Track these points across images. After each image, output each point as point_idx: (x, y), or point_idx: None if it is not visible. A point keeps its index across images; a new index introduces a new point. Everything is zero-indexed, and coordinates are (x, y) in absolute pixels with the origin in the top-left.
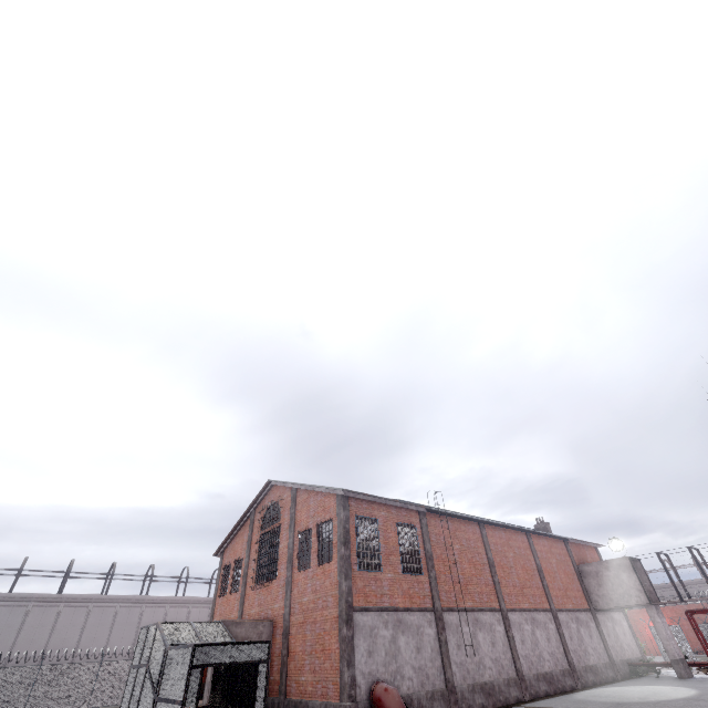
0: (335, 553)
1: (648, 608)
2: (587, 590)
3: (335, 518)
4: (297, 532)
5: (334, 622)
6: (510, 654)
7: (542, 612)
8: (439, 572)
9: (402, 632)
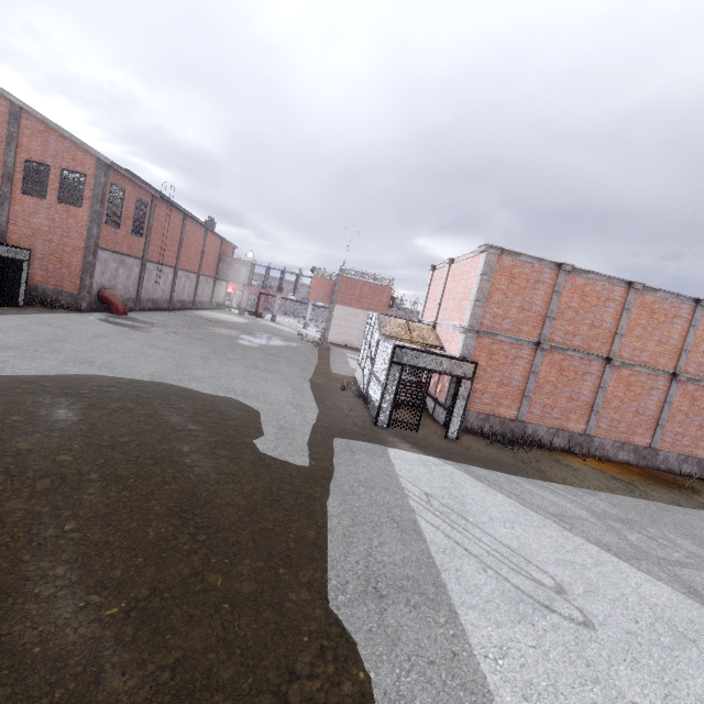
0: (87, 205)
1: (245, 287)
2: (219, 268)
3: (92, 177)
4: (21, 156)
5: (78, 250)
6: (171, 289)
7: (194, 274)
8: (152, 239)
9: (122, 267)
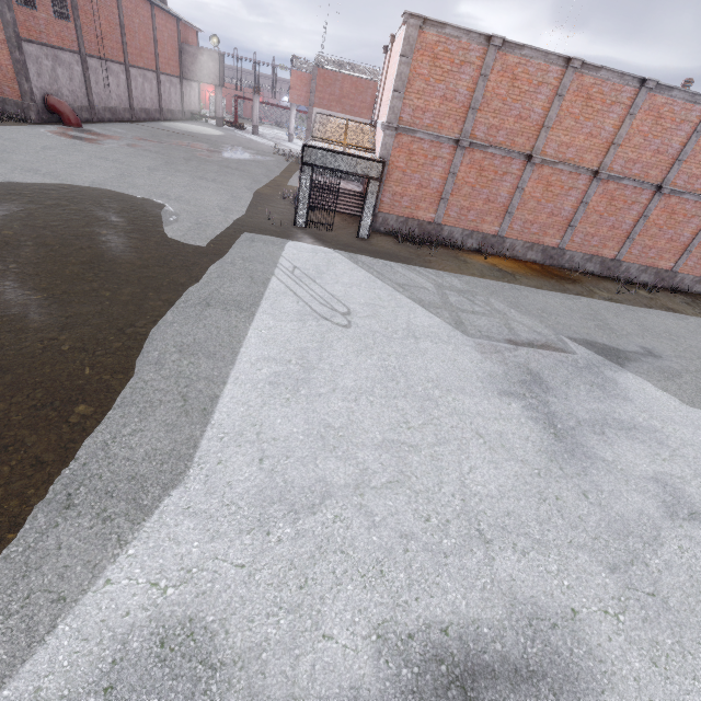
0: None
1: (217, 89)
2: (183, 64)
3: None
4: None
5: None
6: (128, 94)
7: (151, 72)
8: (83, 23)
9: (59, 65)
